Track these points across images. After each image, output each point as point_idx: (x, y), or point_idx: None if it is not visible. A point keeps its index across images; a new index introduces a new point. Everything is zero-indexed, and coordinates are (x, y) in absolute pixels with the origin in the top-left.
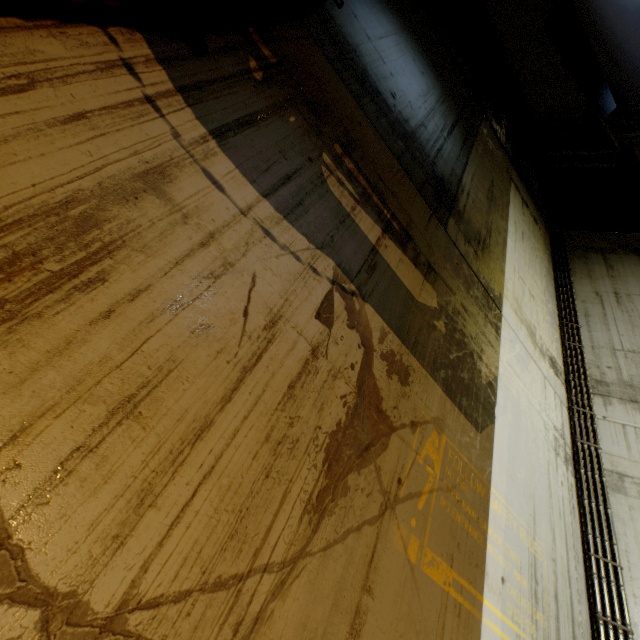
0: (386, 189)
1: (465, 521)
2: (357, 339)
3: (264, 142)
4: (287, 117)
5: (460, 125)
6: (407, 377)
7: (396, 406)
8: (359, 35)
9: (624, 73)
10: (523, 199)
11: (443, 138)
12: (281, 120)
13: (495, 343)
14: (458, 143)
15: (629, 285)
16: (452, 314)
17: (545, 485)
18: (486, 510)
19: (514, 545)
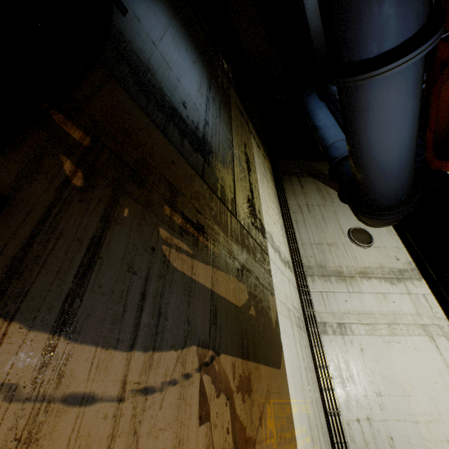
0: (204, 218)
1: (289, 445)
2: (224, 399)
3: (111, 274)
4: (121, 214)
5: (222, 102)
6: (250, 384)
7: (252, 420)
8: (147, 44)
9: (368, 188)
10: (257, 144)
11: (218, 125)
12: (117, 224)
13: (271, 285)
14: (225, 123)
15: (312, 199)
16: (254, 291)
17: (302, 358)
18: (292, 420)
19: (303, 422)
